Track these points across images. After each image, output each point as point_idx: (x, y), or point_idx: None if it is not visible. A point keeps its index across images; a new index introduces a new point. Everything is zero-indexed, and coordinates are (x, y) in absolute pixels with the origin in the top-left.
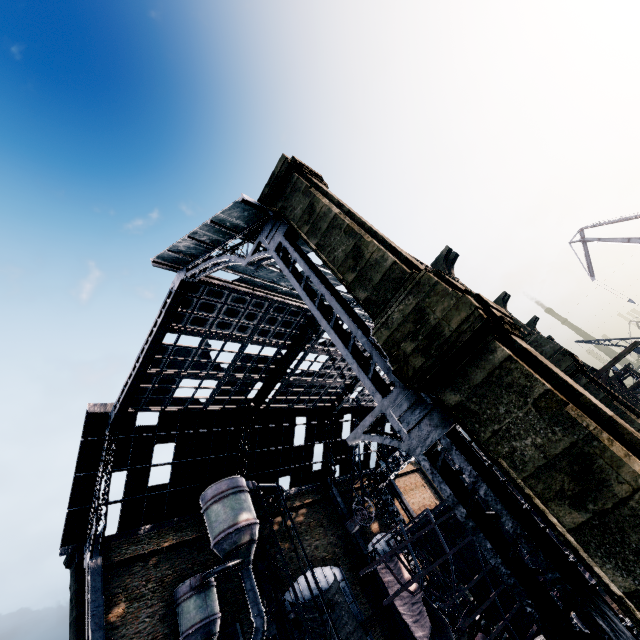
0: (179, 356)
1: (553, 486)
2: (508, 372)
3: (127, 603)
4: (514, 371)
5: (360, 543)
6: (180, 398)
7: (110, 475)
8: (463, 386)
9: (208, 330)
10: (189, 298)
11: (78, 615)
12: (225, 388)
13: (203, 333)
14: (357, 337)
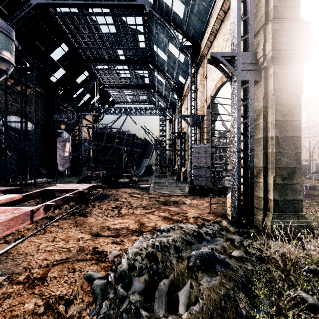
0: None
1: (281, 109)
2: (298, 77)
3: None
4: (300, 78)
5: (55, 126)
6: None
7: None
8: (283, 70)
9: None
10: None
11: None
12: None
13: None
14: (250, 18)
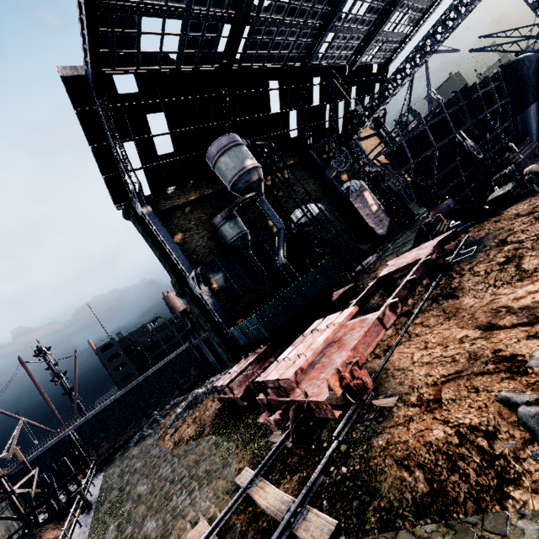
0: None
1: None
2: None
3: (182, 233)
4: None
5: (336, 186)
6: (148, 53)
7: (121, 143)
8: None
9: None
10: None
11: (153, 241)
12: (191, 35)
13: None
14: None
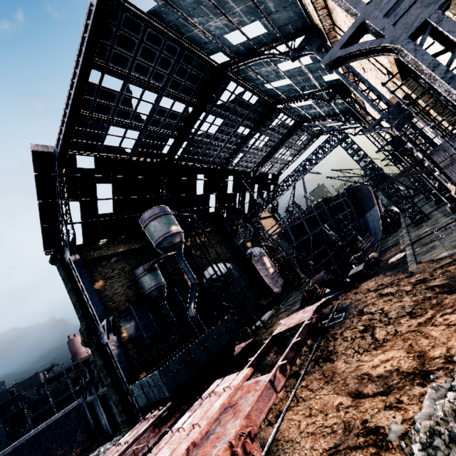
0: (105, 100)
1: None
2: None
3: (103, 280)
4: None
5: (242, 250)
6: (110, 146)
7: (68, 202)
8: None
9: (128, 72)
10: (108, 26)
11: (72, 286)
12: (145, 141)
13: (124, 75)
14: None
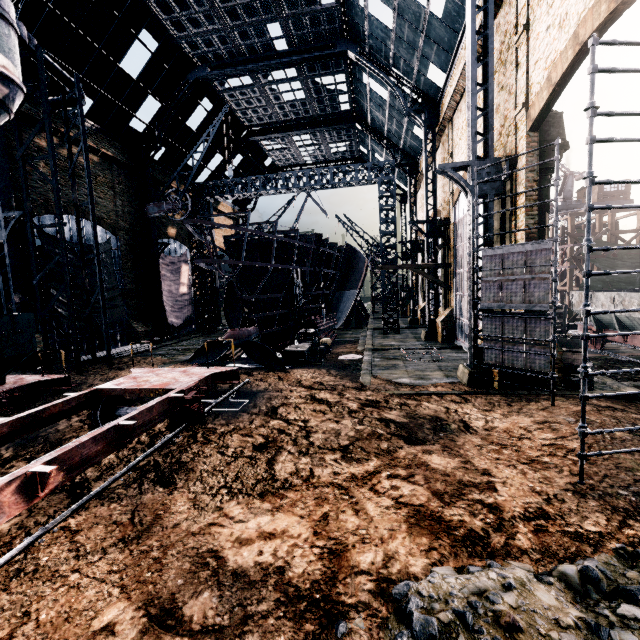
0: None
1: None
2: None
3: None
4: None
5: (153, 231)
6: None
7: None
8: None
9: None
10: None
11: None
12: None
13: None
14: None
